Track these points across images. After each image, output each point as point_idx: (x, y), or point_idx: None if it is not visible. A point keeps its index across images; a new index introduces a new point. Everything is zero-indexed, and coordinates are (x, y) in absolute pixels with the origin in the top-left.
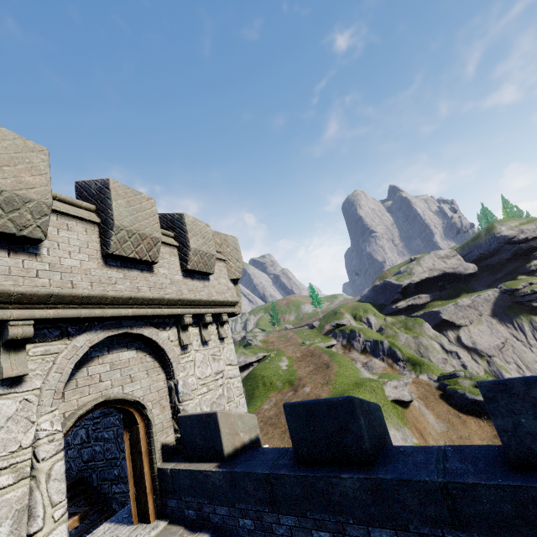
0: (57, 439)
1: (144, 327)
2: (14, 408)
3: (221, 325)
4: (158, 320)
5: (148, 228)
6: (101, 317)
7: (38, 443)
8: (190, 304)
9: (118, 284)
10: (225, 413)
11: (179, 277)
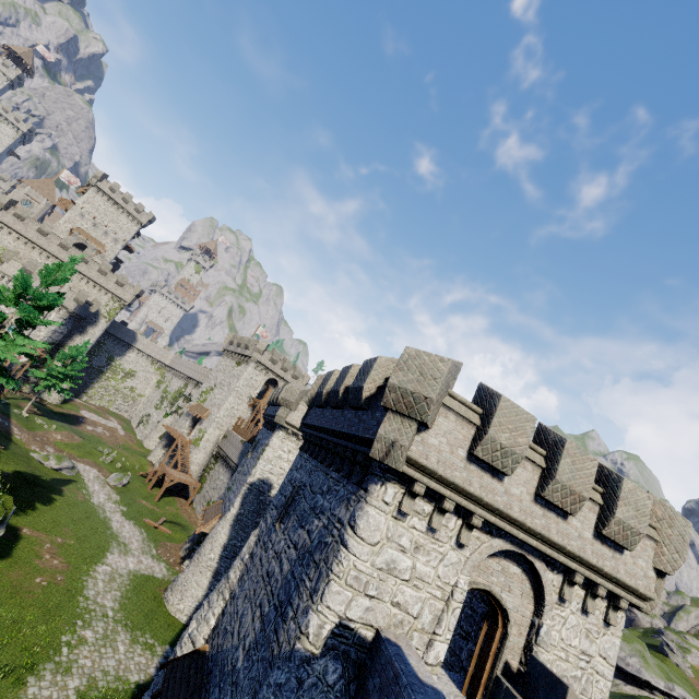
0: (464, 594)
1: (537, 559)
2: (455, 559)
3: (614, 608)
4: (550, 559)
5: (580, 486)
6: (515, 536)
7: (456, 588)
8: (588, 566)
9: (536, 519)
10: (576, 696)
11: (588, 534)
